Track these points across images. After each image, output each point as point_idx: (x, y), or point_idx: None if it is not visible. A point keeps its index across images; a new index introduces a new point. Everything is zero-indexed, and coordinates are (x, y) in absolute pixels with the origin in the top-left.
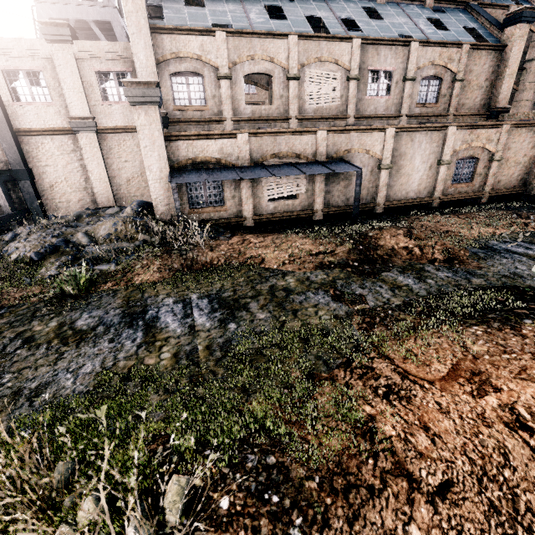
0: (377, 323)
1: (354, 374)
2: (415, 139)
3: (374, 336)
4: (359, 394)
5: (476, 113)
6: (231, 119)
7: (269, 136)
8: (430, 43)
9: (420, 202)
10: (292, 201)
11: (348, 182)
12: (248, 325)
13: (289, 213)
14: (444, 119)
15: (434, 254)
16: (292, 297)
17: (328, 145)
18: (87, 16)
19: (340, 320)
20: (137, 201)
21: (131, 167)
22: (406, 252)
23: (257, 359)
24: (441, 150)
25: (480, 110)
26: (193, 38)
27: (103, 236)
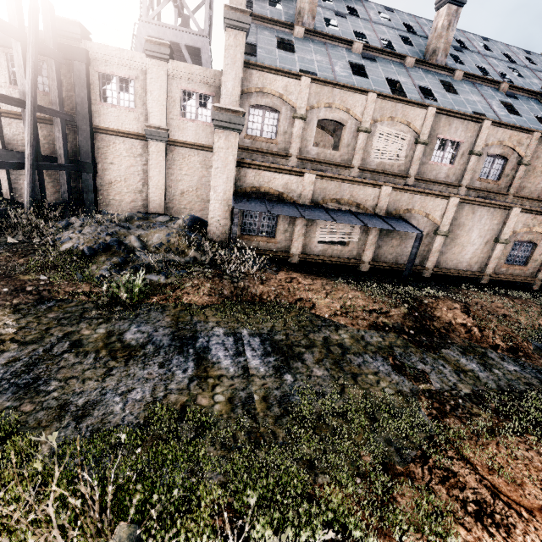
0: (448, 412)
1: (433, 476)
2: (476, 212)
3: (451, 430)
4: (450, 509)
5: (537, 198)
6: (296, 157)
7: (335, 181)
8: (502, 124)
9: (469, 275)
10: (341, 247)
11: (401, 240)
12: (306, 381)
13: (336, 259)
14: (502, 198)
15: (495, 339)
16: (349, 356)
17: (389, 200)
18: (181, 40)
19: (406, 398)
20: (190, 216)
21: (189, 181)
22: (465, 330)
23: (319, 426)
24: (501, 228)
25: (540, 196)
26: (280, 78)
27: (155, 245)
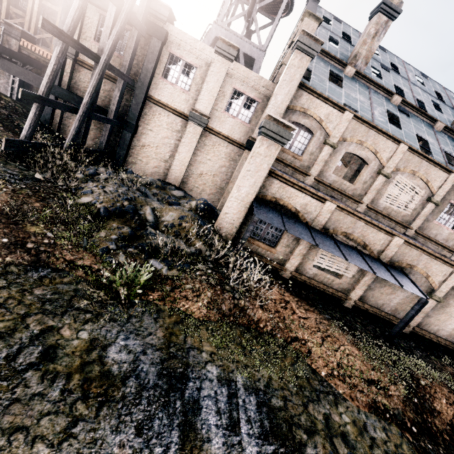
0: None
1: None
2: None
3: None
4: None
5: None
6: (314, 177)
7: (352, 217)
8: None
9: (446, 345)
10: (334, 277)
11: (392, 290)
12: None
13: (325, 287)
14: None
15: None
16: None
17: (397, 251)
18: (242, 48)
19: None
20: (204, 201)
21: (210, 166)
22: None
23: None
24: None
25: None
26: (325, 106)
27: (166, 224)
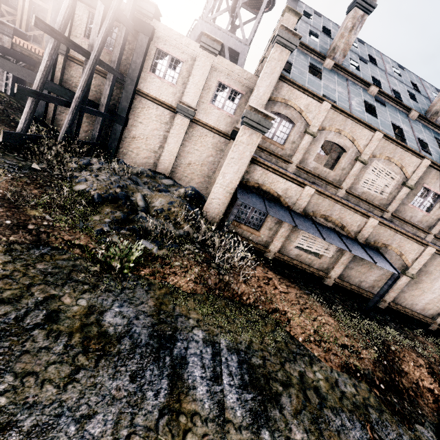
0: None
1: None
2: None
3: None
4: None
5: None
6: (296, 165)
7: (330, 200)
8: None
9: (420, 318)
10: (314, 257)
11: (369, 268)
12: None
13: (307, 266)
14: None
15: None
16: (327, 412)
17: (372, 231)
18: (227, 42)
19: None
20: (192, 188)
21: (198, 156)
22: (432, 397)
23: None
24: None
25: None
26: (305, 97)
27: (156, 209)
